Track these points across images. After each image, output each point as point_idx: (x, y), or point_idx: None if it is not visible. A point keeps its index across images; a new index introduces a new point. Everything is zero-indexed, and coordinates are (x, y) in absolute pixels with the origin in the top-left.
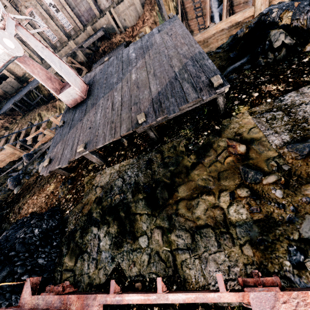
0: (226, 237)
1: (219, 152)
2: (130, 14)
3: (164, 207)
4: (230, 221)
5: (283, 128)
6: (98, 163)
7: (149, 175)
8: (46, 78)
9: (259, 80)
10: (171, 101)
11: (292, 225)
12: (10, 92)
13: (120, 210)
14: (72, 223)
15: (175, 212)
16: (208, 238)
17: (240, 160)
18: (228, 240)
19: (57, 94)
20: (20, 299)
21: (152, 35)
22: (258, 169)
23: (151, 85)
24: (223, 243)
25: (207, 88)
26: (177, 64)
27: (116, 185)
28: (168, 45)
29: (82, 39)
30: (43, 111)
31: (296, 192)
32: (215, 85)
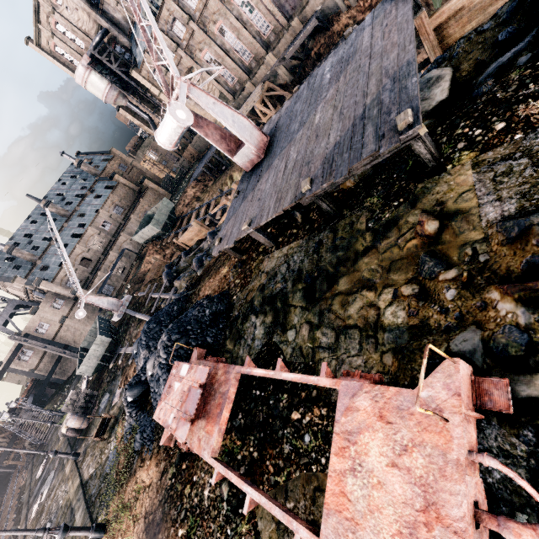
0: (370, 342)
1: (403, 232)
2: None
3: (320, 300)
4: (381, 324)
5: (513, 191)
6: (267, 244)
7: (314, 261)
8: (220, 139)
9: (523, 91)
10: (344, 158)
11: (445, 335)
12: (201, 150)
13: (278, 301)
14: (237, 309)
15: (328, 308)
16: (351, 340)
17: (427, 244)
18: (371, 345)
19: (232, 156)
20: (190, 361)
21: (362, 30)
22: (445, 259)
23: (332, 131)
24: (365, 348)
25: (390, 134)
26: (372, 89)
27: (281, 271)
28: (375, 50)
29: (285, 45)
30: (235, 171)
31: (476, 294)
32: (400, 129)
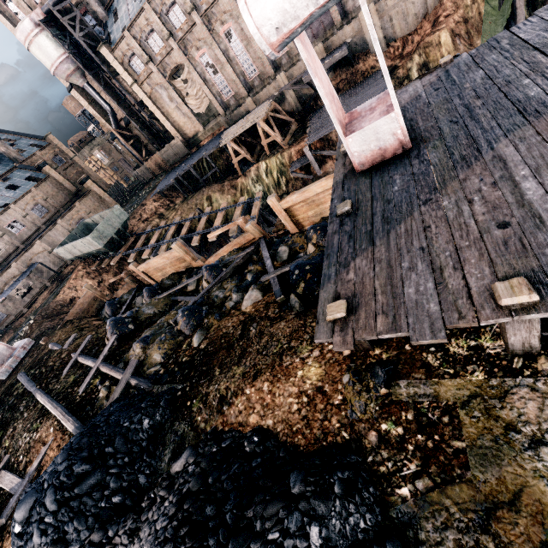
0: None
1: None
2: (407, 11)
3: None
4: None
5: None
6: (518, 347)
7: None
8: (329, 94)
9: None
10: None
11: None
12: (171, 162)
13: None
14: None
15: None
16: None
17: None
18: None
19: (344, 134)
20: None
21: None
22: None
23: None
24: None
25: None
26: None
27: None
28: None
29: (301, 69)
30: (216, 193)
31: None
32: None
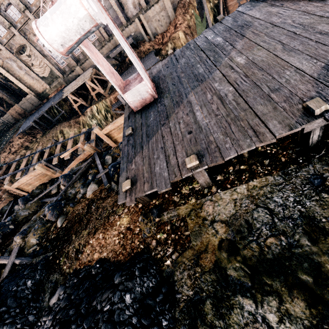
0: None
1: None
2: (160, 19)
3: None
4: None
5: None
6: (204, 184)
7: None
8: (110, 72)
9: None
10: None
11: None
12: (29, 110)
13: (296, 269)
14: (186, 284)
15: None
16: None
17: None
18: None
19: (122, 93)
20: None
21: (240, 13)
22: None
23: (294, 61)
24: None
25: None
26: None
27: (258, 219)
28: (287, 14)
29: (108, 49)
30: (66, 127)
31: None
32: None
